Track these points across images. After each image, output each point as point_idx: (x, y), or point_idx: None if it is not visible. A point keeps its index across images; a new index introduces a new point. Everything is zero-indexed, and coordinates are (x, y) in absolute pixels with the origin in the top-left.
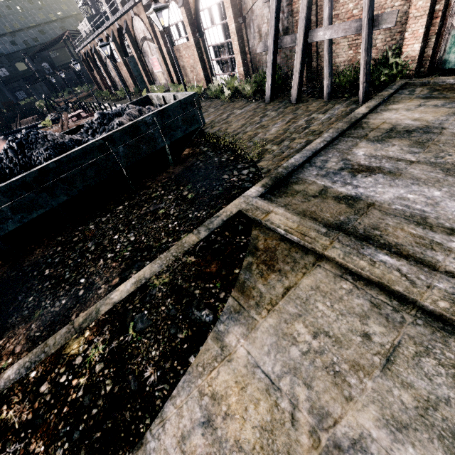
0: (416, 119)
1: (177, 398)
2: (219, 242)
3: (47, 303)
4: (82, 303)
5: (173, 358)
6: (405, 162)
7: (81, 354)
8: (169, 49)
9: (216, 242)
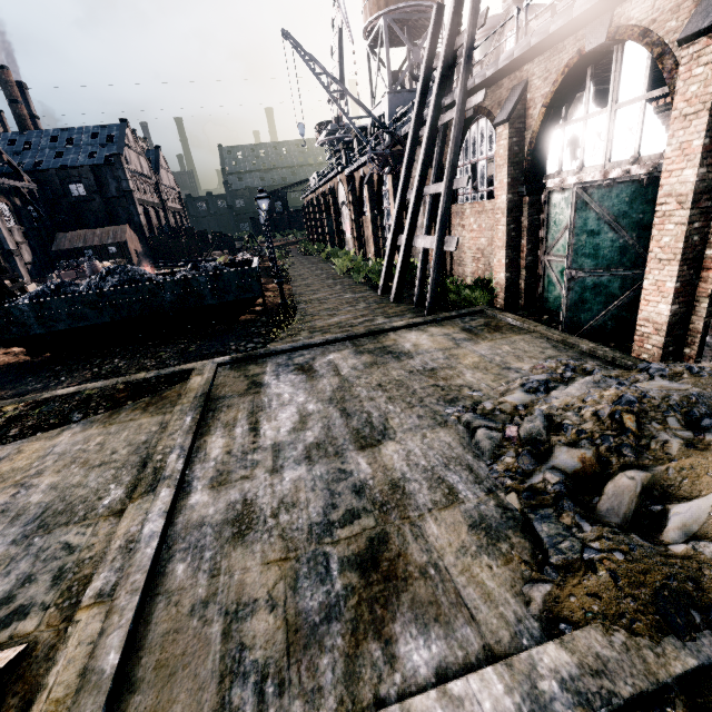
0: (417, 344)
1: (8, 446)
2: (149, 383)
3: (33, 384)
4: (43, 390)
5: (33, 429)
6: (335, 373)
7: (6, 412)
8: (358, 217)
9: (148, 382)
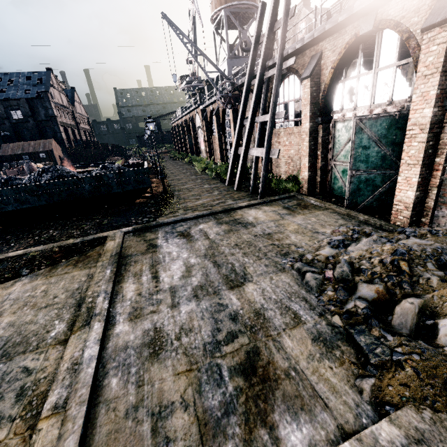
0: (256, 217)
1: None
2: (77, 246)
3: None
4: None
5: None
6: (205, 237)
7: None
8: (209, 136)
9: (76, 246)
